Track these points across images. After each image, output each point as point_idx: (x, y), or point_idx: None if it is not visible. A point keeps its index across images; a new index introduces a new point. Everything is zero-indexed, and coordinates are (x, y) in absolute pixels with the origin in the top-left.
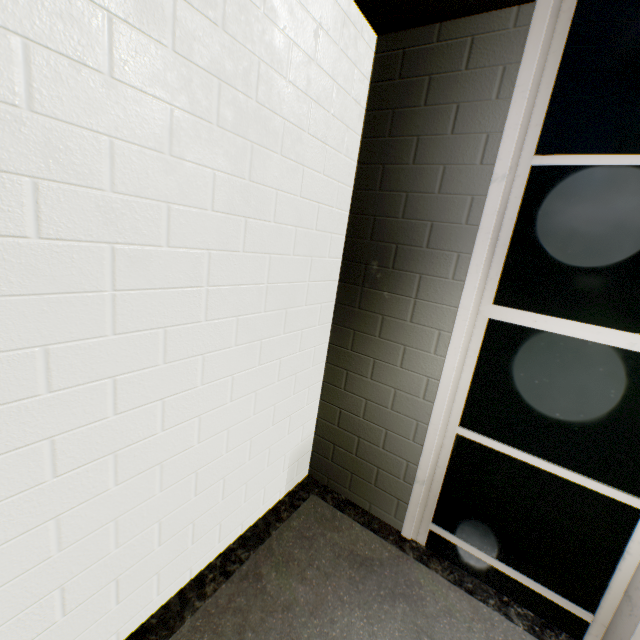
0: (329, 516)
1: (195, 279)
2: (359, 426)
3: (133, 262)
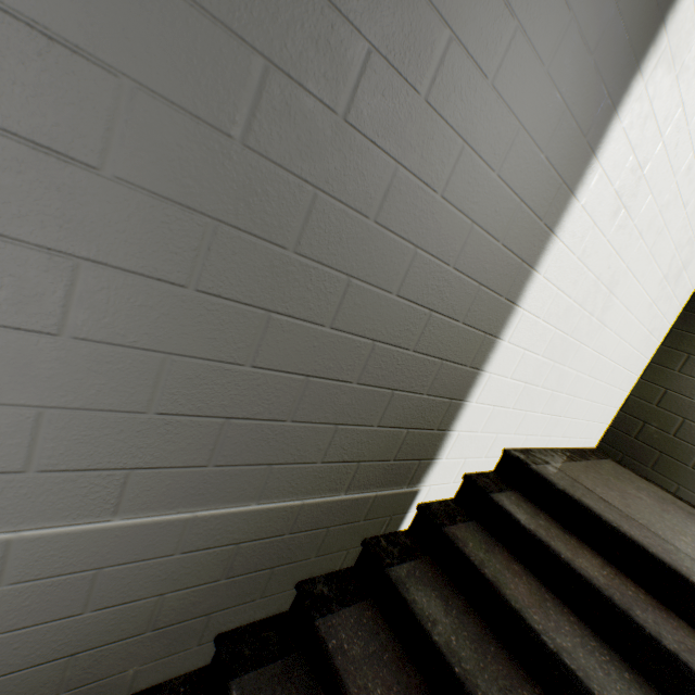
0: (635, 476)
1: (686, 202)
2: (688, 408)
3: (687, 168)
